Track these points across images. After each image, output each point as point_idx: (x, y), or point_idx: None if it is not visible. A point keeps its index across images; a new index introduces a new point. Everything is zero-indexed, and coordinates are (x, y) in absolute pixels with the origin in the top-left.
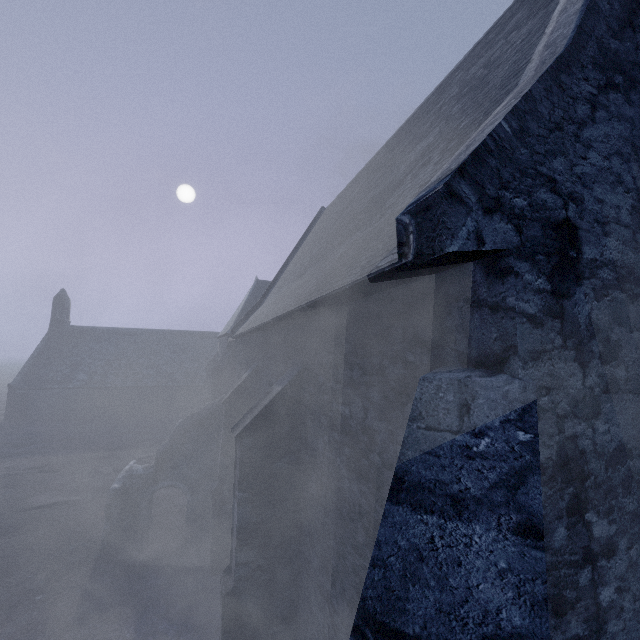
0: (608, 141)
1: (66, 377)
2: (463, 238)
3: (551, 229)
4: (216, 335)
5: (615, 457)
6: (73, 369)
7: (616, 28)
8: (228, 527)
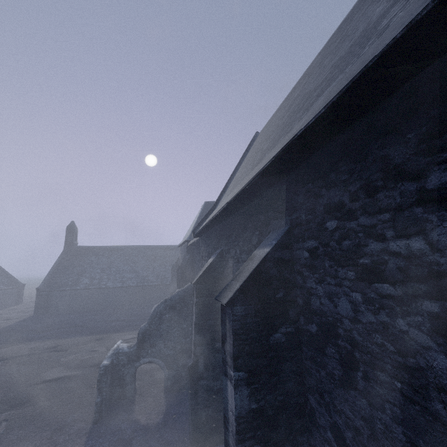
0: None
1: (75, 281)
2: None
3: None
4: (176, 247)
5: None
6: (79, 276)
7: None
8: (205, 402)
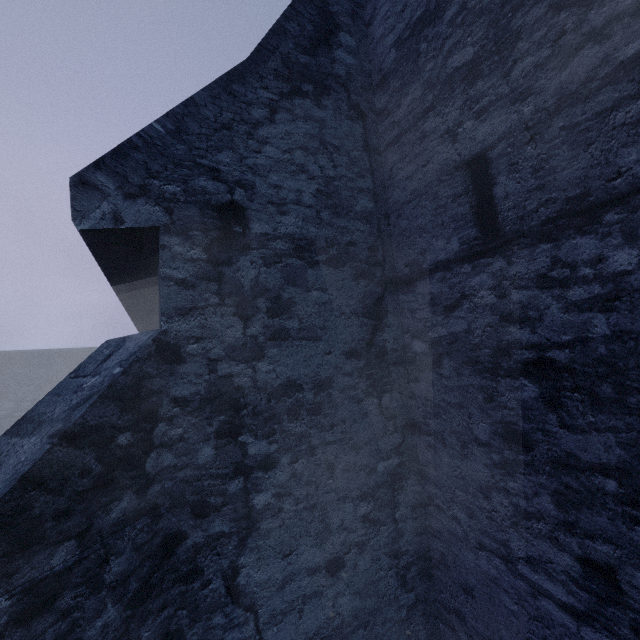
0: (290, 138)
1: None
2: (97, 218)
3: (211, 210)
4: None
5: (281, 391)
6: None
7: (308, 46)
8: None
